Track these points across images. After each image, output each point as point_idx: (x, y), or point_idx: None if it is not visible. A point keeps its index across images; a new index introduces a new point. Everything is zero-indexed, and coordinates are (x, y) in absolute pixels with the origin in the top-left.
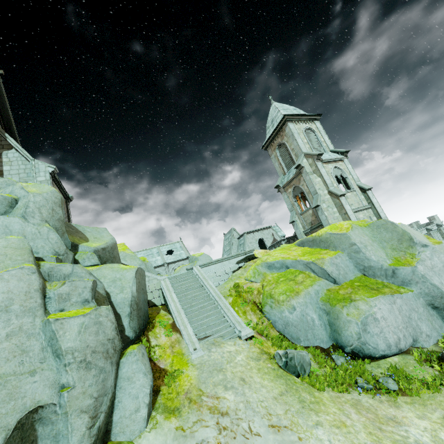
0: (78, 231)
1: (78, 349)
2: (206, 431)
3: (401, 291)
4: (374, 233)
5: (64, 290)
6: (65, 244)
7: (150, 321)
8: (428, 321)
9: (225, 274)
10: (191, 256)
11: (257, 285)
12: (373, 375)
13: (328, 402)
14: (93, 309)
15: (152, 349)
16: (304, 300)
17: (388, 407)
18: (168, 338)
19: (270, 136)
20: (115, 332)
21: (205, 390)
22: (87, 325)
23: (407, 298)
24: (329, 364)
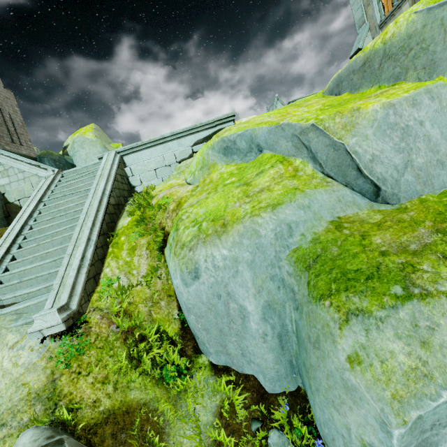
0: None
1: None
2: None
3: None
4: None
5: None
6: None
7: None
8: None
9: (164, 166)
10: None
11: (184, 192)
12: None
13: None
14: None
15: None
16: (230, 253)
17: None
18: None
19: None
20: None
21: None
22: None
23: None
24: None
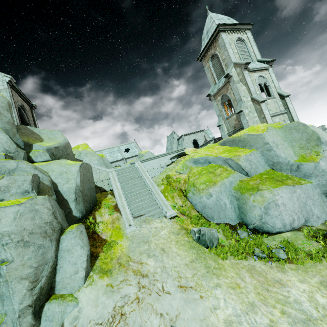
0: (33, 133)
1: (14, 232)
2: (129, 288)
3: (302, 182)
4: (286, 134)
5: (3, 183)
6: (18, 144)
7: (96, 204)
8: (320, 206)
9: (160, 167)
10: (138, 153)
11: (184, 176)
12: (268, 247)
13: (228, 267)
14: (28, 199)
15: (96, 224)
16: (219, 189)
17: (276, 272)
18: (111, 216)
19: (204, 47)
20: (52, 217)
21: (133, 257)
22: (22, 213)
23: (306, 188)
24: (234, 237)
